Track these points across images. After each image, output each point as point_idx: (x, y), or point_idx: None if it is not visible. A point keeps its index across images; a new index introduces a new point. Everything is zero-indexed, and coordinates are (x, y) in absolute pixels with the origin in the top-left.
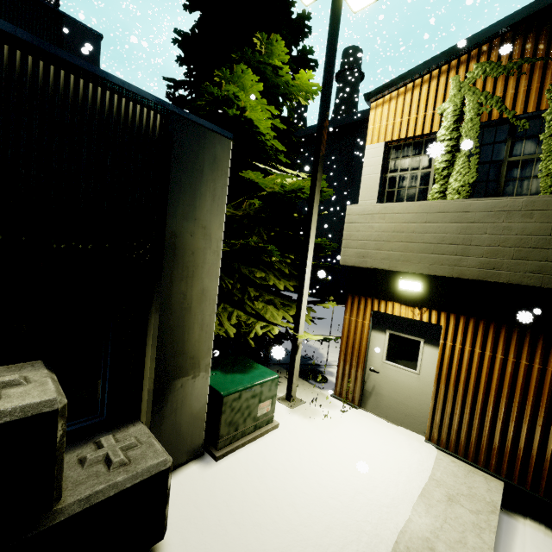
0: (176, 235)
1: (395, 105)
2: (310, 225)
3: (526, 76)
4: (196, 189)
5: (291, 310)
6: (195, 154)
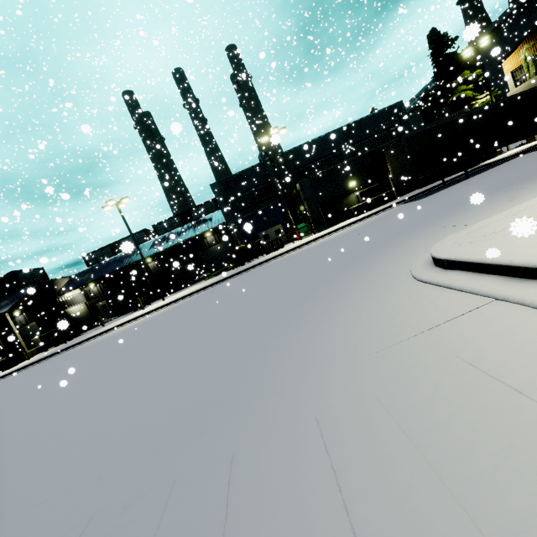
0: None
1: (508, 62)
2: None
3: (536, 45)
4: None
5: None
6: None
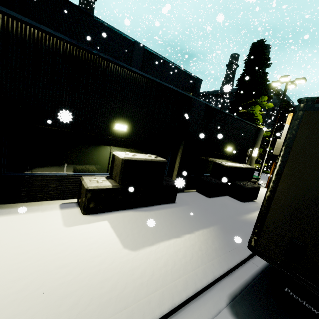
0: (255, 147)
1: None
2: (268, 144)
3: None
4: (258, 140)
5: (255, 164)
6: (260, 134)
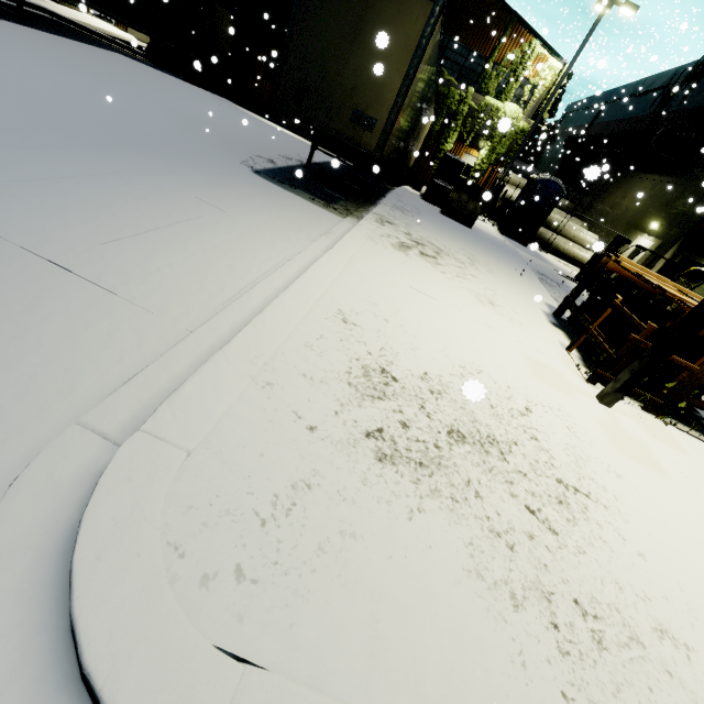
0: None
1: None
2: None
3: None
4: None
5: None
6: None
